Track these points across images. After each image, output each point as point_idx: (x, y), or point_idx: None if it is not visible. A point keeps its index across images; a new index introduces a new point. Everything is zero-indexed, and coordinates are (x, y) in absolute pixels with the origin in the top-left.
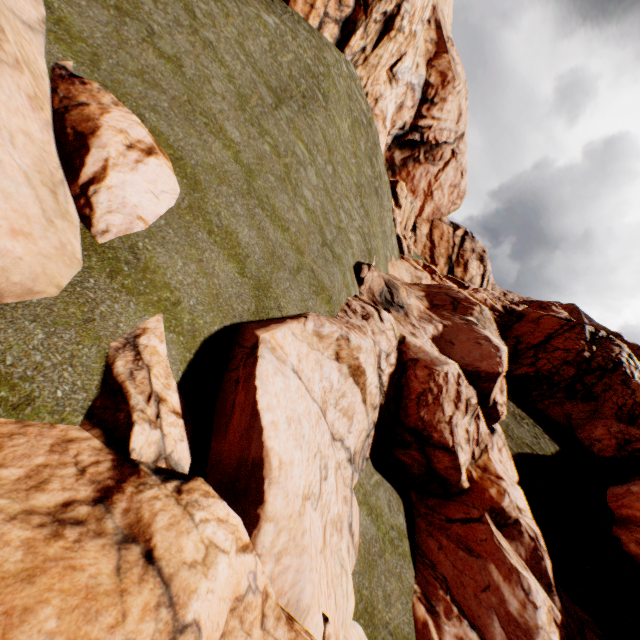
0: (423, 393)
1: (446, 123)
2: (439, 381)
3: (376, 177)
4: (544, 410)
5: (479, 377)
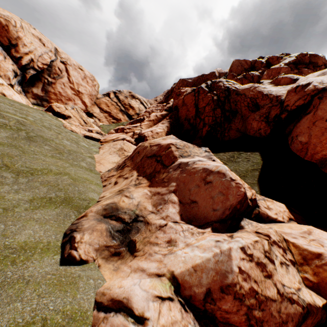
0: (249, 317)
1: (38, 50)
2: (246, 289)
3: (17, 129)
4: (229, 138)
5: (238, 209)
